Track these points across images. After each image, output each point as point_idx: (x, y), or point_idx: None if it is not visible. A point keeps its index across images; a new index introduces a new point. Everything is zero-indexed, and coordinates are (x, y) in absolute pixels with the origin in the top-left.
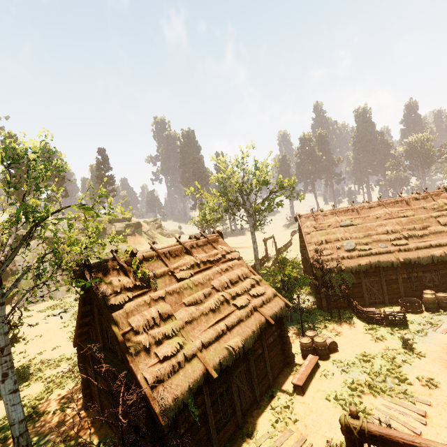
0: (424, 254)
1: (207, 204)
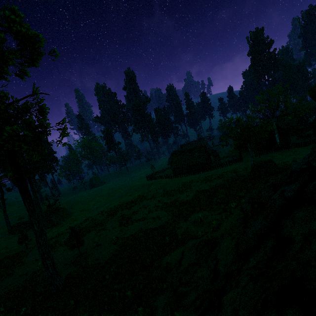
0: None
1: (290, 106)
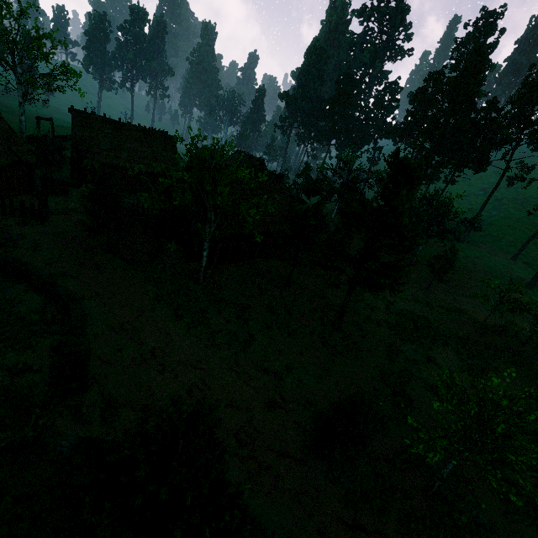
0: (145, 166)
1: None
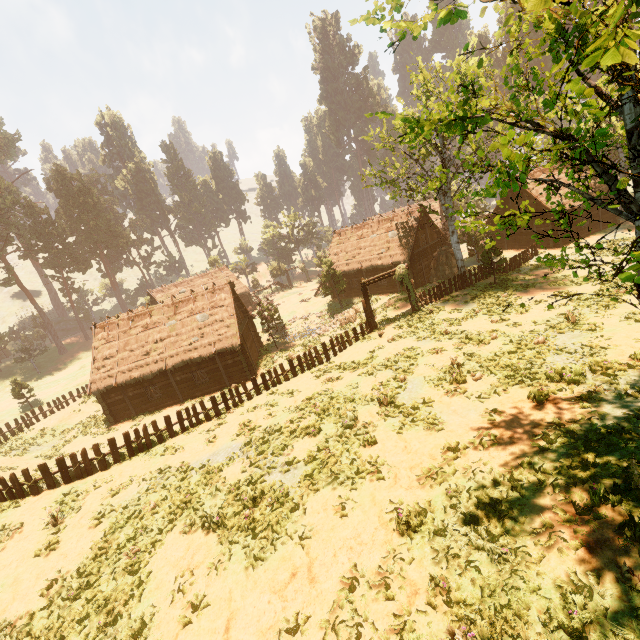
0: None
1: None
